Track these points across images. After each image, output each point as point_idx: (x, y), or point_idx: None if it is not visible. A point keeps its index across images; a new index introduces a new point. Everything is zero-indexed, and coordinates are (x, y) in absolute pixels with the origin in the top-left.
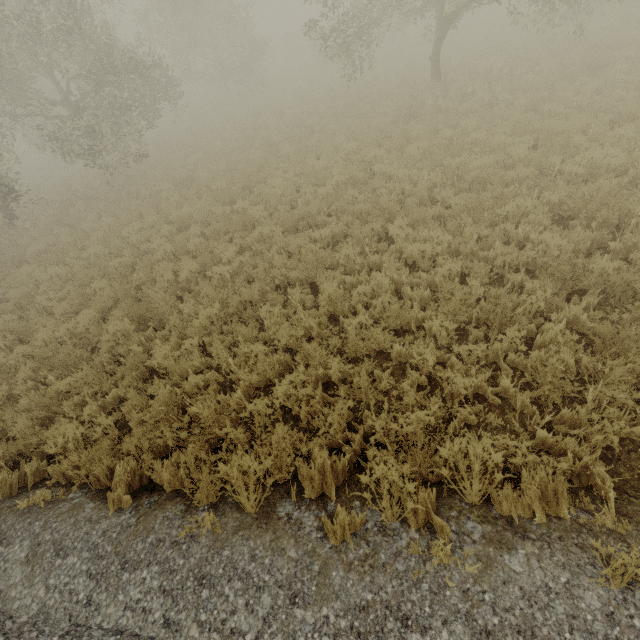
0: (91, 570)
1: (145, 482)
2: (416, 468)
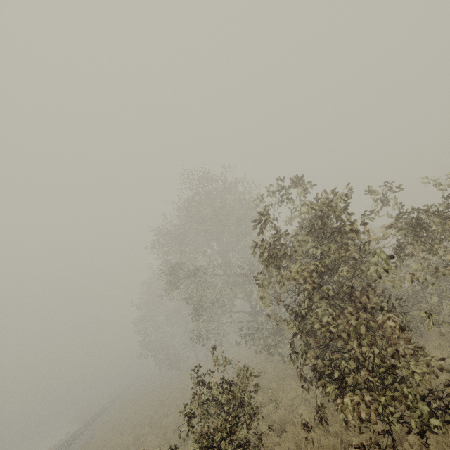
0: None
1: None
2: None
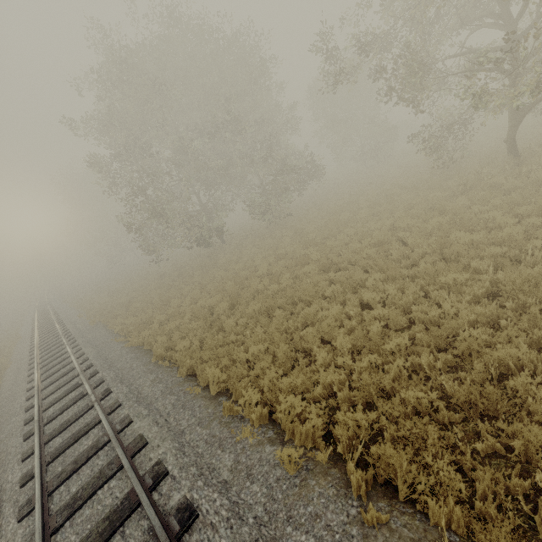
0: (163, 390)
1: (195, 372)
2: (261, 395)
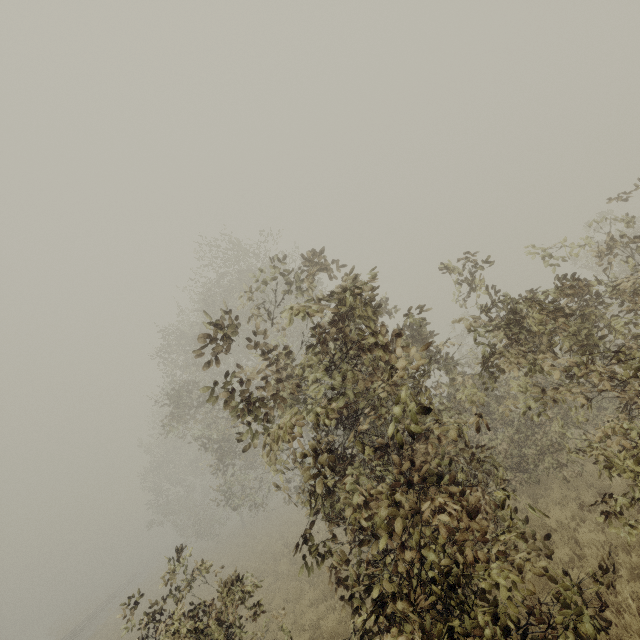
0: None
1: None
2: None
